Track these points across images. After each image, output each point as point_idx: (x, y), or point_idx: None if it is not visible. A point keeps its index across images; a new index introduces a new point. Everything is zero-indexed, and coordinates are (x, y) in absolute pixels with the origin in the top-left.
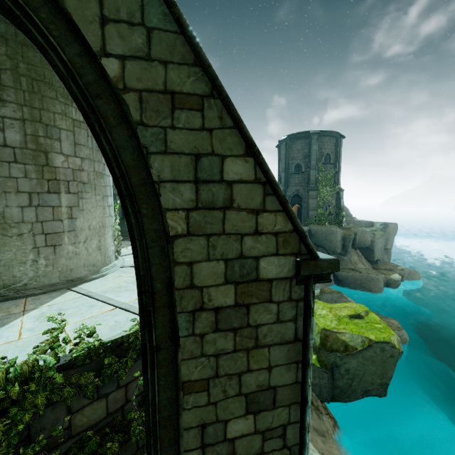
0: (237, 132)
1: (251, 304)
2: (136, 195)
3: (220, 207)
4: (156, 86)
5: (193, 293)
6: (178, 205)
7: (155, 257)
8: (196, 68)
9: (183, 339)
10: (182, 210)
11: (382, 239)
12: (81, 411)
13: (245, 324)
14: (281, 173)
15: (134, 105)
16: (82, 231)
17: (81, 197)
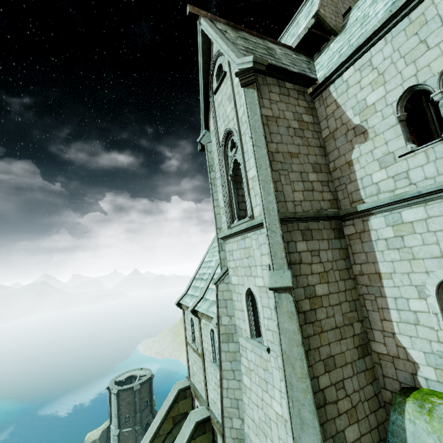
0: None
1: None
2: None
3: None
4: None
5: None
6: None
7: None
8: None
9: None
10: None
11: None
12: None
13: None
14: (137, 414)
15: None
16: None
17: None
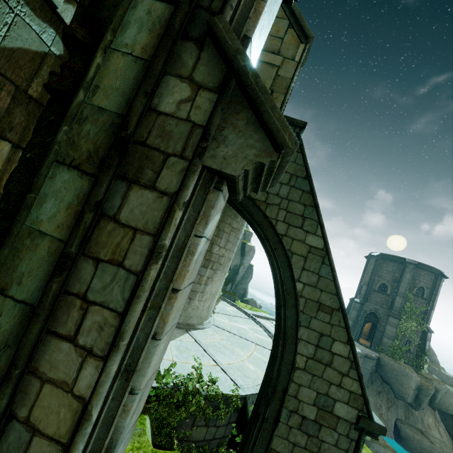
0: (345, 330)
1: (323, 425)
2: (287, 339)
3: (324, 363)
4: (314, 299)
5: (295, 401)
6: (304, 353)
7: (283, 372)
8: (335, 296)
9: (280, 423)
10: (305, 356)
11: None
12: (196, 427)
13: (316, 435)
14: (363, 285)
15: (302, 303)
16: (206, 294)
17: (215, 272)
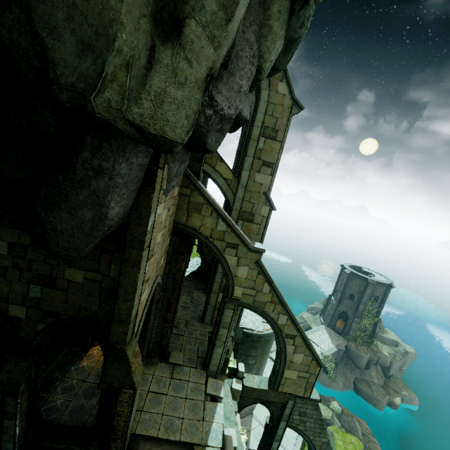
0: None
1: None
2: None
3: None
4: None
5: None
6: None
7: None
8: None
9: None
10: None
11: (400, 362)
12: None
13: None
14: (338, 292)
15: None
16: None
17: None
